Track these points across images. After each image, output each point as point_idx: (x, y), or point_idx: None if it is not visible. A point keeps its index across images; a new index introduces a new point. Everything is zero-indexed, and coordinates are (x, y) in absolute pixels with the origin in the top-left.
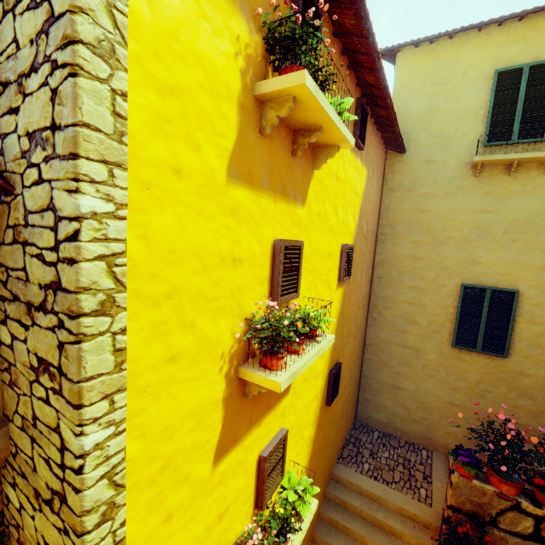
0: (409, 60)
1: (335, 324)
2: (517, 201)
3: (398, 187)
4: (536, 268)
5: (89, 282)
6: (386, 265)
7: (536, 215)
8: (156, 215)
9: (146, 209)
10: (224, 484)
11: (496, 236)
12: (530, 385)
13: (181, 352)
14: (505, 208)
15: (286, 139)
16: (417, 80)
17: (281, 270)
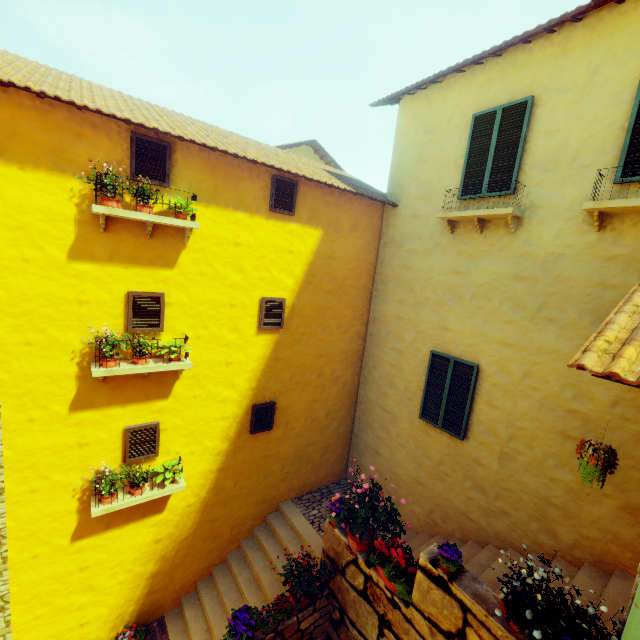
0: (407, 108)
1: (259, 365)
2: (485, 263)
3: (391, 242)
4: (497, 342)
5: None
6: (377, 322)
7: (501, 281)
8: (13, 279)
9: (6, 277)
10: (83, 428)
11: (464, 301)
12: (483, 477)
13: (36, 342)
14: (474, 270)
15: (137, 229)
16: (412, 129)
17: (131, 310)
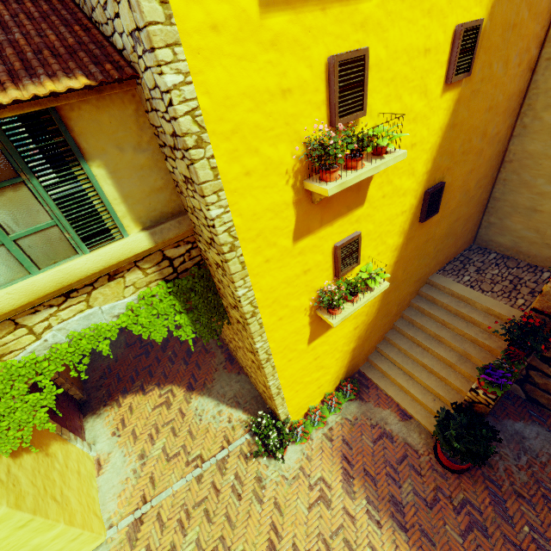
0: None
1: (437, 140)
2: None
3: None
4: None
5: (186, 129)
6: None
7: None
8: (209, 73)
9: (202, 70)
10: (304, 255)
11: None
12: None
13: (253, 170)
14: None
15: None
16: None
17: (336, 90)
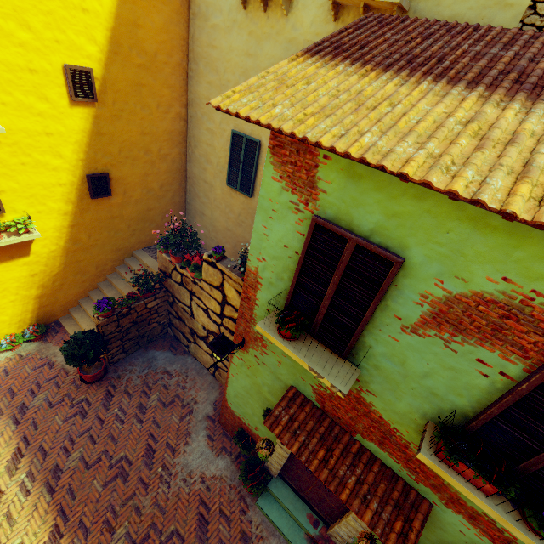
0: None
1: (83, 138)
2: (267, 46)
3: (198, 13)
4: None
5: None
6: (194, 104)
7: None
8: None
9: None
10: None
11: None
12: None
13: None
14: (260, 53)
15: None
16: None
17: None
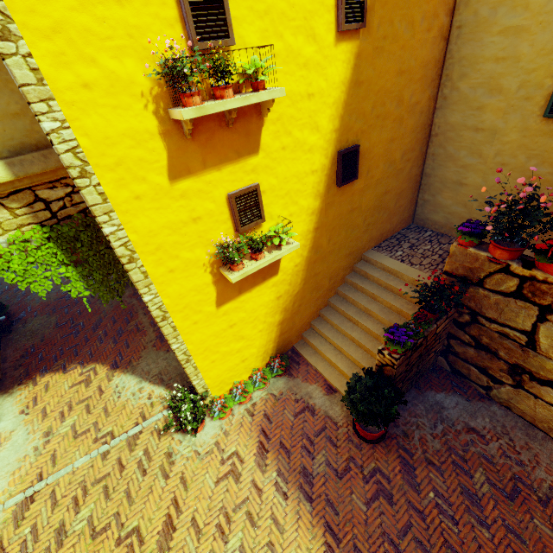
0: None
1: (340, 95)
2: None
3: None
4: None
5: None
6: None
7: None
8: None
9: None
10: (189, 200)
11: None
12: None
13: (93, 83)
14: None
15: None
16: None
17: (187, 6)
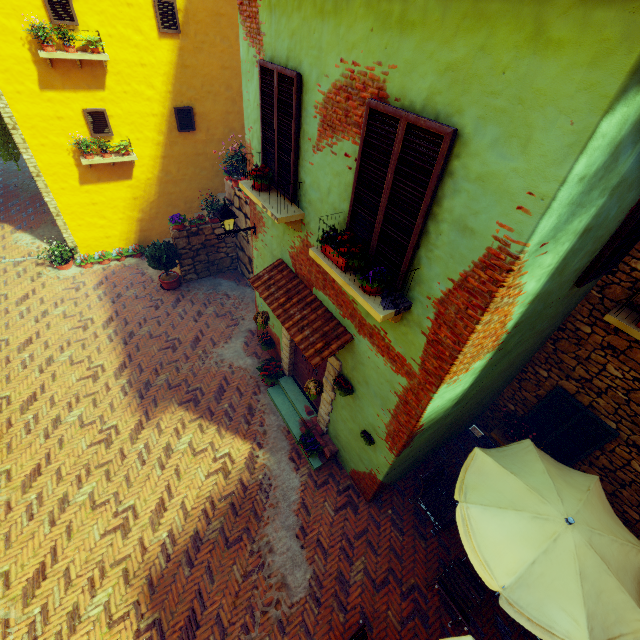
0: None
1: (170, 71)
2: None
3: None
4: None
5: None
6: None
7: None
8: None
9: None
10: (54, 105)
11: None
12: None
13: None
14: None
15: None
16: None
17: (47, 2)
